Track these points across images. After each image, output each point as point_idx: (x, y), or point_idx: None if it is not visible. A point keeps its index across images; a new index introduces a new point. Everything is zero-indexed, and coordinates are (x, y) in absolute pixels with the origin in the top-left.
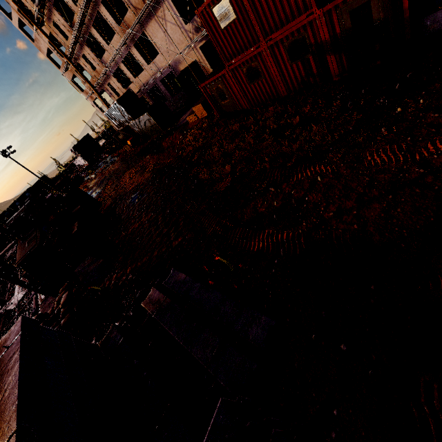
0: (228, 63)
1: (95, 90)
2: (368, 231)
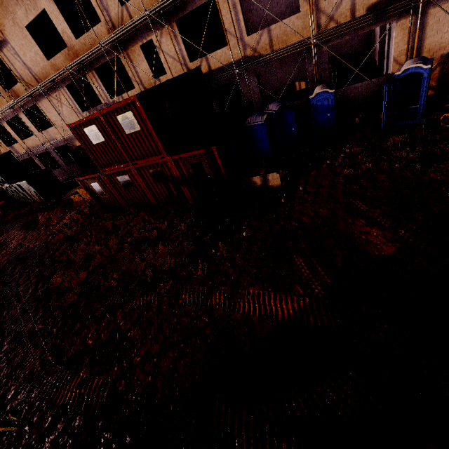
0: (103, 169)
1: None
2: (156, 385)
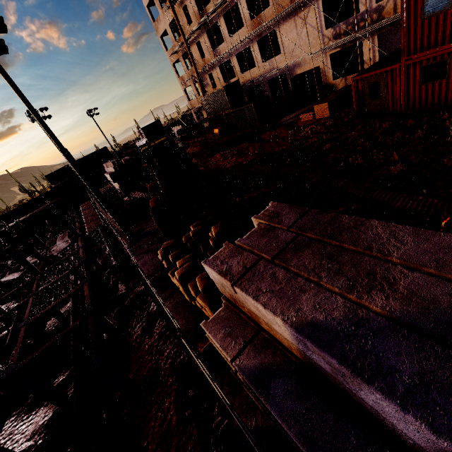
0: (407, 58)
1: (198, 75)
2: None
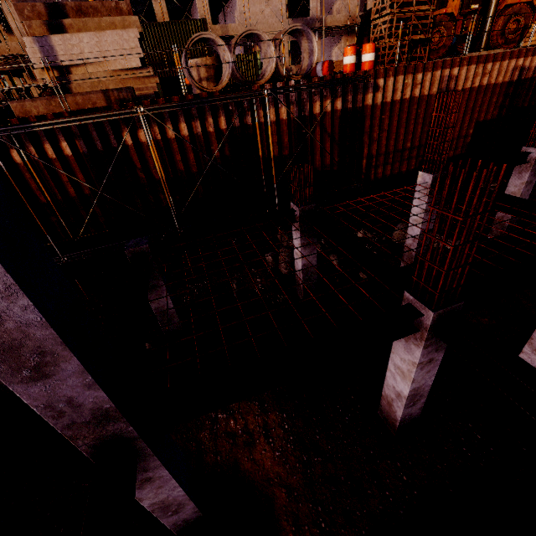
0: None
1: None
2: None
